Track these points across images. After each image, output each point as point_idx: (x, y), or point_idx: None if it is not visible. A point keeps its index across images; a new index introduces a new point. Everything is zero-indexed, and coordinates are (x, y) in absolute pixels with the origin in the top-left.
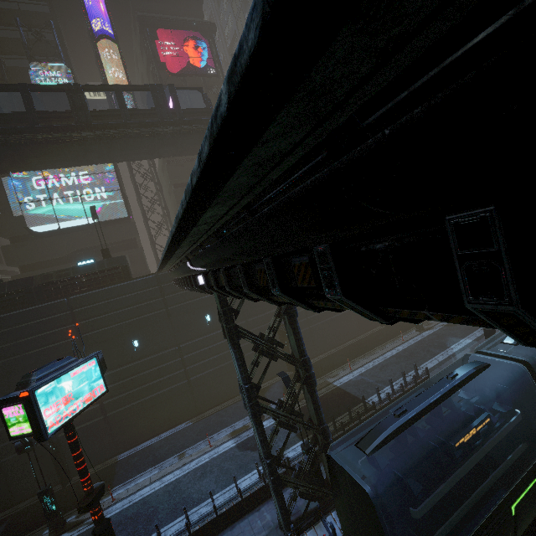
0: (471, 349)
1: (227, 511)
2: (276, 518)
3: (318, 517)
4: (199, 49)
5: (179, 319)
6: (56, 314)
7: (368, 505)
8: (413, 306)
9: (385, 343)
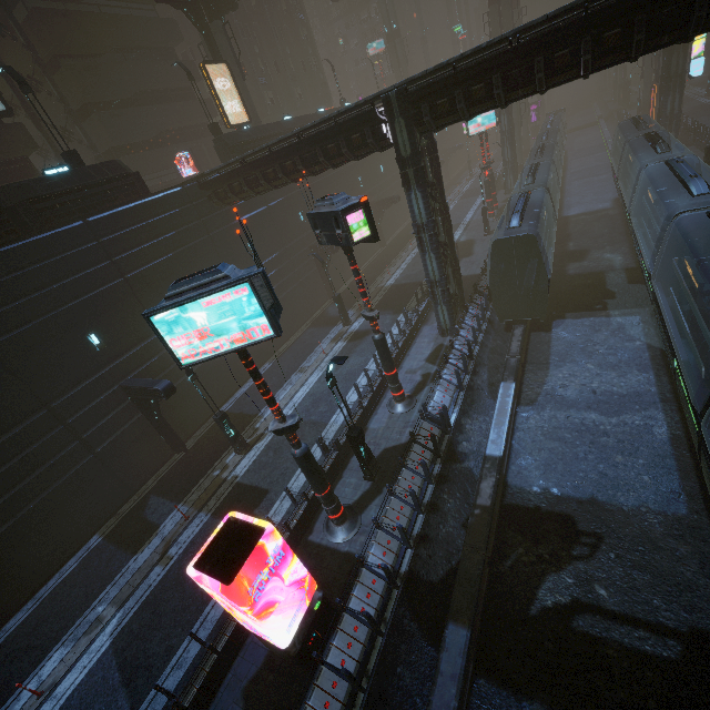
0: (466, 235)
1: (402, 346)
2: (432, 337)
3: (457, 323)
4: None
5: (224, 249)
6: (77, 247)
7: (530, 244)
8: (660, 37)
9: (399, 254)
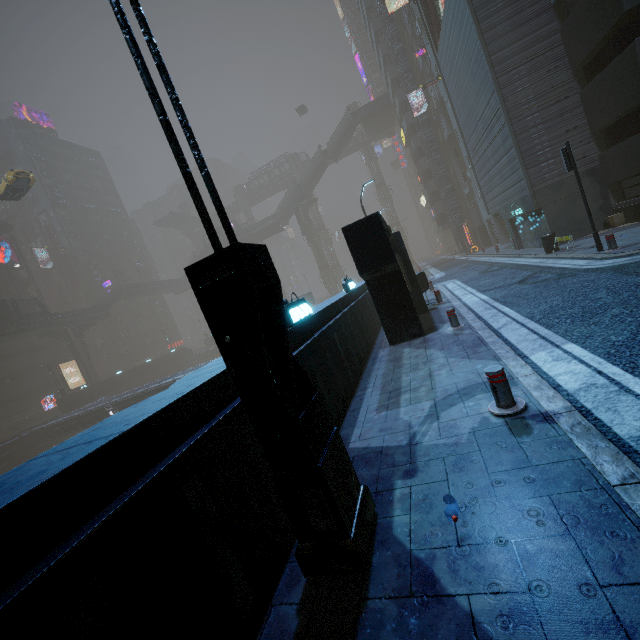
0: None
1: None
2: None
3: None
4: (2, 248)
5: None
6: None
7: None
8: None
9: None
